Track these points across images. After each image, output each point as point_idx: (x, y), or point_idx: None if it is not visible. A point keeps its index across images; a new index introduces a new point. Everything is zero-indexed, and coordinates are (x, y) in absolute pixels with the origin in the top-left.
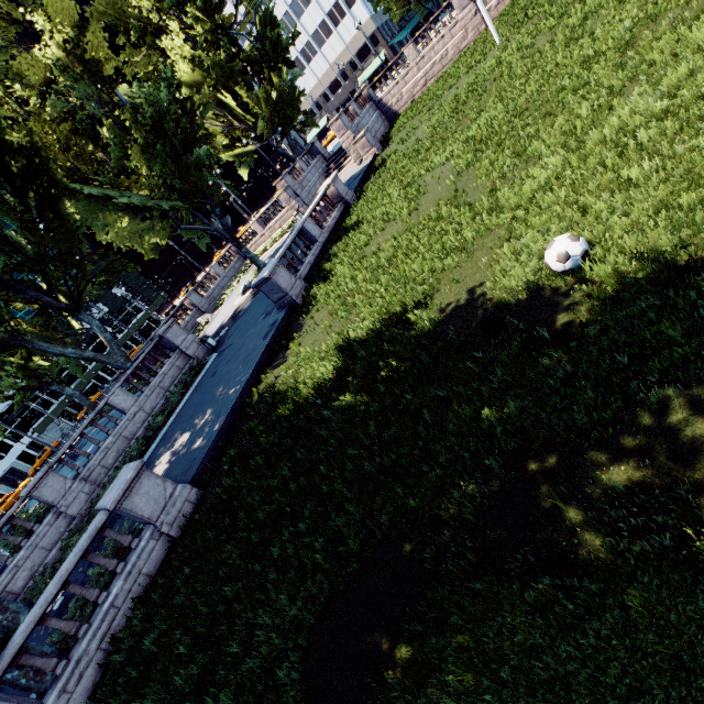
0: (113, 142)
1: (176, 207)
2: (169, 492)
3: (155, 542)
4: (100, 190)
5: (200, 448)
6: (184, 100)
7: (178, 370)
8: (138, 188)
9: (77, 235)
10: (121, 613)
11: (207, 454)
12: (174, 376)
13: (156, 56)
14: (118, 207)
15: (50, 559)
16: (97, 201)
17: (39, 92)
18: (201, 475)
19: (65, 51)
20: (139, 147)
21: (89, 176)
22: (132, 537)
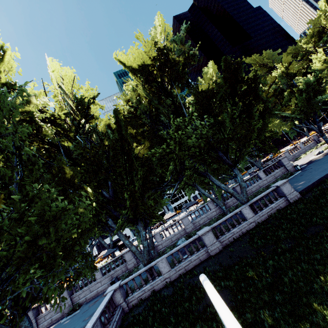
0: (287, 96)
1: (302, 117)
2: (292, 191)
3: (284, 201)
4: (276, 112)
5: (300, 187)
6: (318, 79)
7: (281, 173)
8: (288, 111)
9: (266, 124)
10: (272, 210)
11: (304, 189)
12: (279, 174)
13: (304, 63)
14: (278, 117)
15: (233, 205)
16: (272, 115)
17: (268, 85)
18: (301, 193)
19: (282, 72)
20: (296, 98)
21: (271, 108)
22: (278, 197)
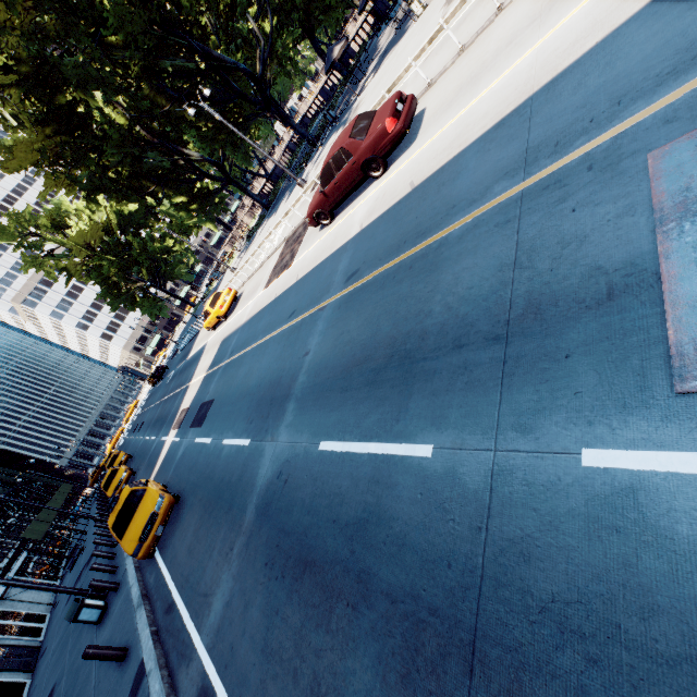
0: None
1: None
2: None
3: None
4: None
5: None
6: None
7: None
8: None
9: None
10: None
11: None
12: None
13: None
14: None
15: None
16: None
17: None
18: None
19: None
20: None
21: None
22: None
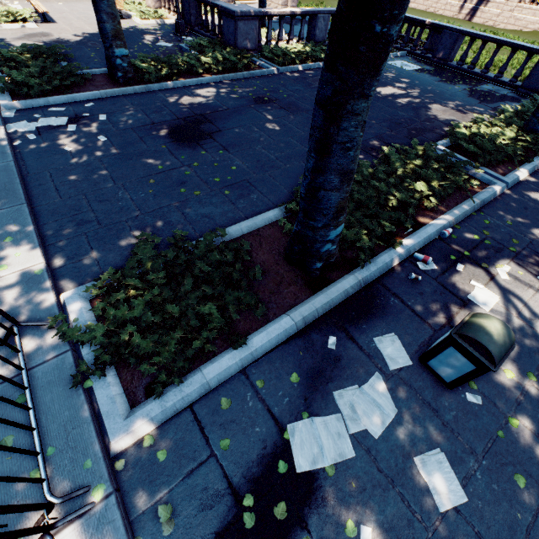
0: None
1: None
2: None
3: None
4: None
5: None
6: None
7: None
8: None
9: None
10: None
11: None
12: None
13: None
14: None
15: None
16: None
17: None
18: None
19: None
20: None
21: None
22: None
